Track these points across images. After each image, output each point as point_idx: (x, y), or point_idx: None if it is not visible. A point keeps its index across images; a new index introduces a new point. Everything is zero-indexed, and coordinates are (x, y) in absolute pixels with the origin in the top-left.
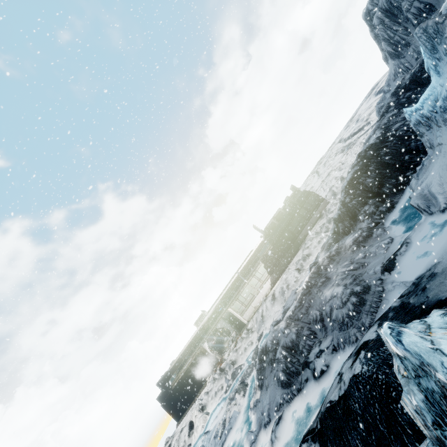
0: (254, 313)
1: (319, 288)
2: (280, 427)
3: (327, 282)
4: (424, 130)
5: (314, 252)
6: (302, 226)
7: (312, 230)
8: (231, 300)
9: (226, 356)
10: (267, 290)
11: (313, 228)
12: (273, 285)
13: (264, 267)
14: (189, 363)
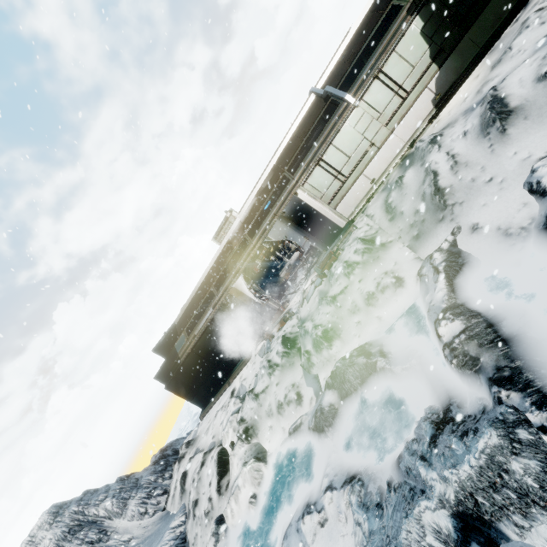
0: (370, 197)
1: None
2: None
3: None
4: None
5: None
6: None
7: None
8: (302, 167)
9: (294, 304)
10: (420, 124)
11: None
12: (442, 103)
13: (421, 36)
14: (208, 319)
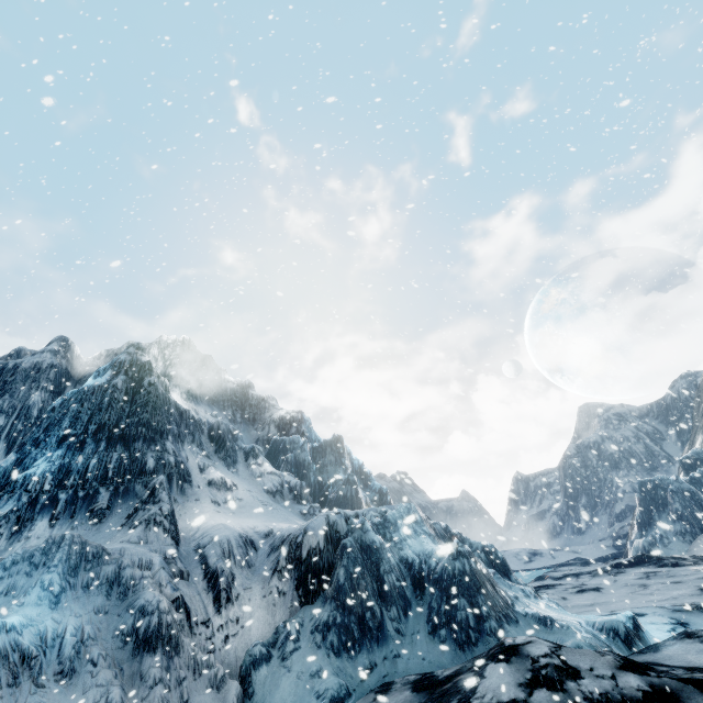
0: None
1: None
2: None
3: None
4: (4, 681)
5: None
6: None
7: None
8: None
9: None
10: None
11: None
12: None
13: None
14: None
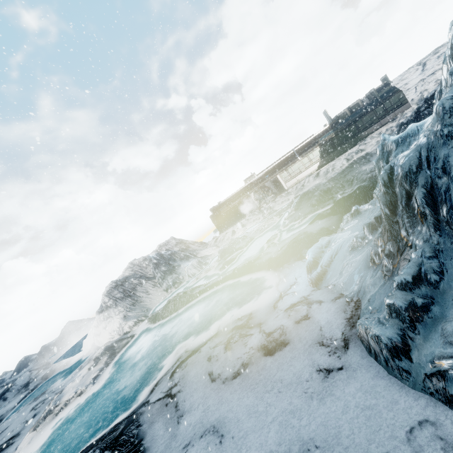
0: (295, 184)
1: (360, 165)
2: (305, 219)
3: (367, 163)
4: None
5: (368, 149)
6: (370, 124)
7: (377, 131)
8: (281, 170)
9: (264, 206)
10: (313, 171)
11: (380, 129)
12: (319, 168)
13: (319, 151)
14: (236, 203)
